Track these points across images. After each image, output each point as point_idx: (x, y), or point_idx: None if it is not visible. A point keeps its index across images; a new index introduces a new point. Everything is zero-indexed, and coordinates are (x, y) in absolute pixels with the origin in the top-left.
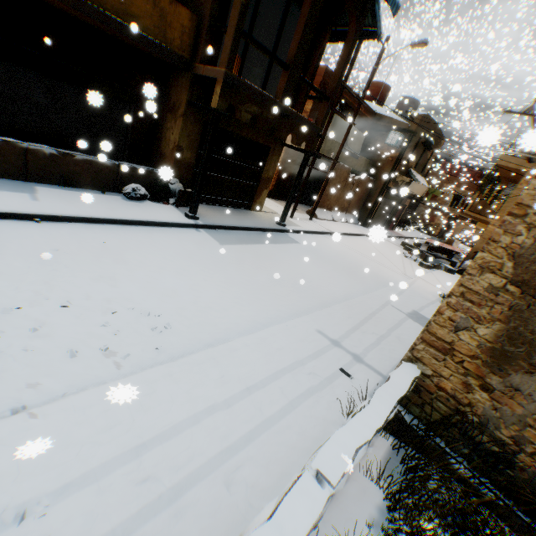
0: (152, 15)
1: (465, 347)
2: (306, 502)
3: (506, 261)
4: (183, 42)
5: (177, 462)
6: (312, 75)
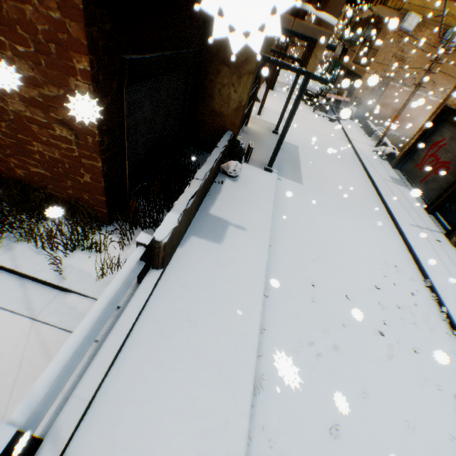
0: None
1: None
2: None
3: None
4: None
5: None
6: None
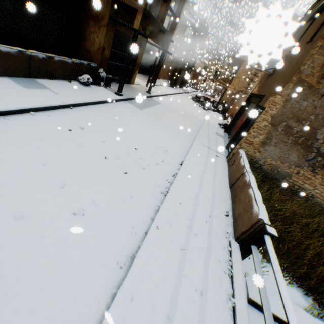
0: None
1: (255, 142)
2: (251, 175)
3: (269, 118)
4: None
5: (209, 182)
6: None
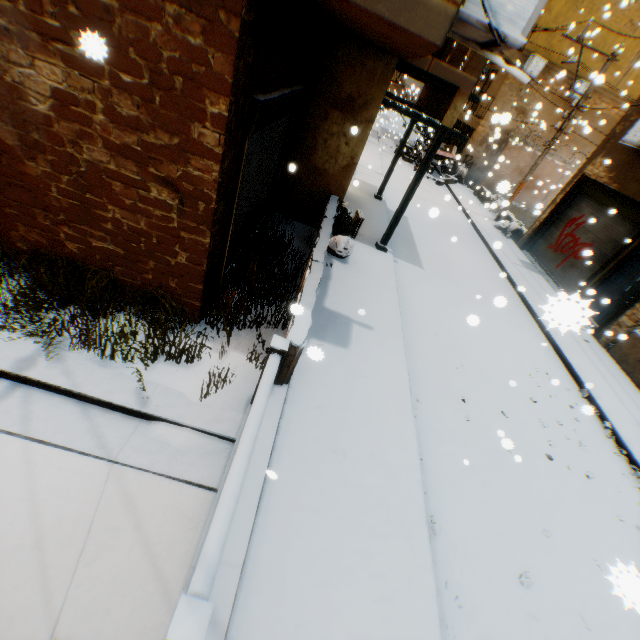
0: None
1: None
2: None
3: None
4: None
5: None
6: None
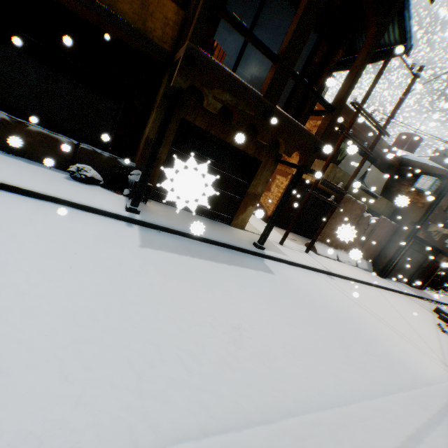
0: (132, 2)
1: None
2: None
3: None
4: (166, 33)
5: None
6: (318, 91)
